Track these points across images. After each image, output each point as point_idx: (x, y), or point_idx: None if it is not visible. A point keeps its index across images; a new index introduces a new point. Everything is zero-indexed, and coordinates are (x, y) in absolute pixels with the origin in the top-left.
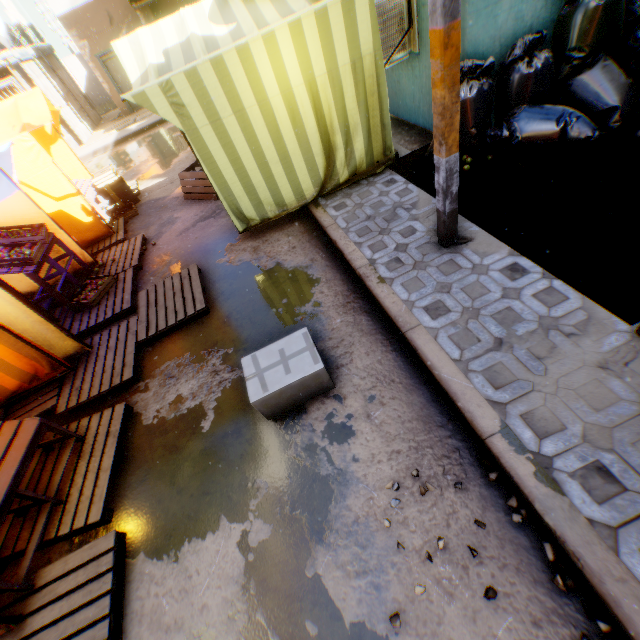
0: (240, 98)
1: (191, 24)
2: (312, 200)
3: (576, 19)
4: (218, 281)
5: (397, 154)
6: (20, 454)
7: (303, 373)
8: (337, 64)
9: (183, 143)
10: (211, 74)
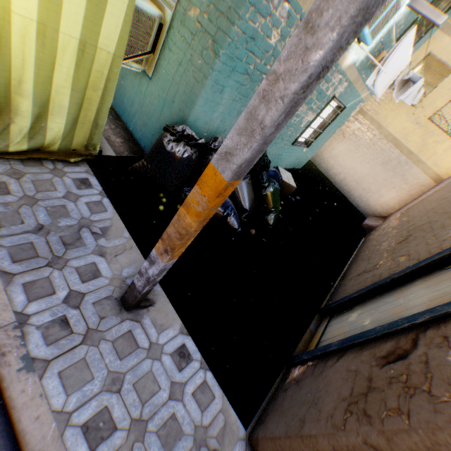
0: None
1: None
2: None
3: None
4: None
5: (101, 152)
6: None
7: None
8: (60, 26)
9: None
10: None
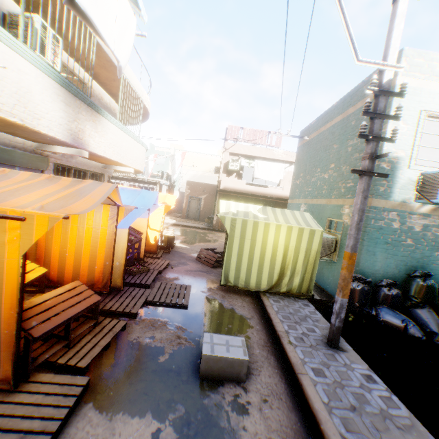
0: (257, 236)
1: (251, 208)
2: (262, 291)
3: (412, 284)
4: (198, 299)
5: (313, 295)
6: (86, 305)
7: (236, 356)
8: (300, 246)
9: (204, 239)
10: (251, 224)
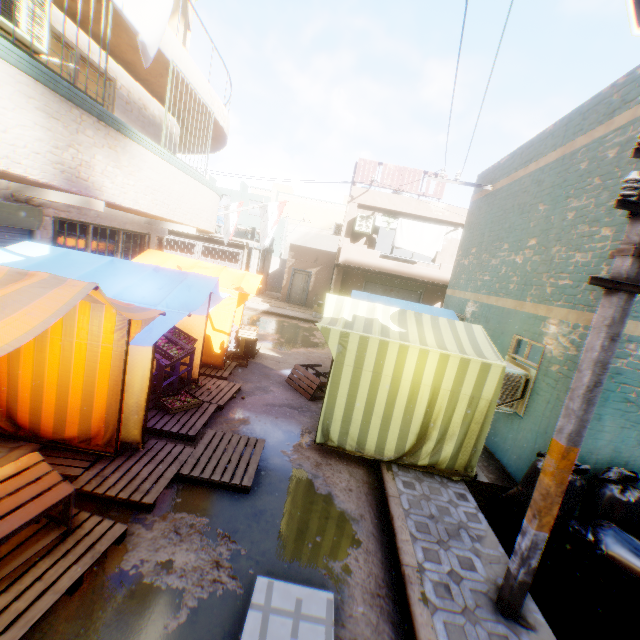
0: (383, 366)
1: (379, 313)
2: (387, 460)
3: None
4: (272, 469)
5: (476, 475)
6: (36, 510)
7: None
8: (460, 390)
9: (307, 342)
10: (376, 345)
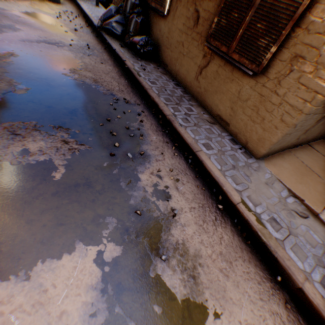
0: None
1: None
2: None
3: None
4: None
5: None
6: None
7: None
8: None
9: None
10: None
